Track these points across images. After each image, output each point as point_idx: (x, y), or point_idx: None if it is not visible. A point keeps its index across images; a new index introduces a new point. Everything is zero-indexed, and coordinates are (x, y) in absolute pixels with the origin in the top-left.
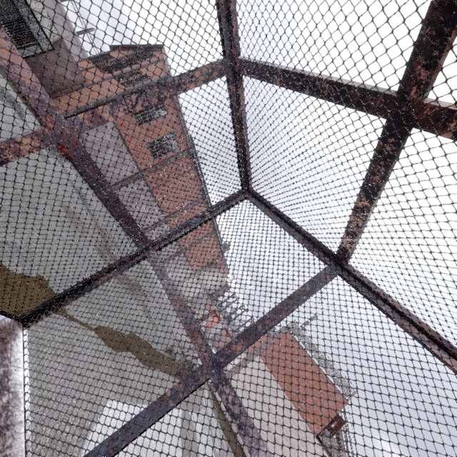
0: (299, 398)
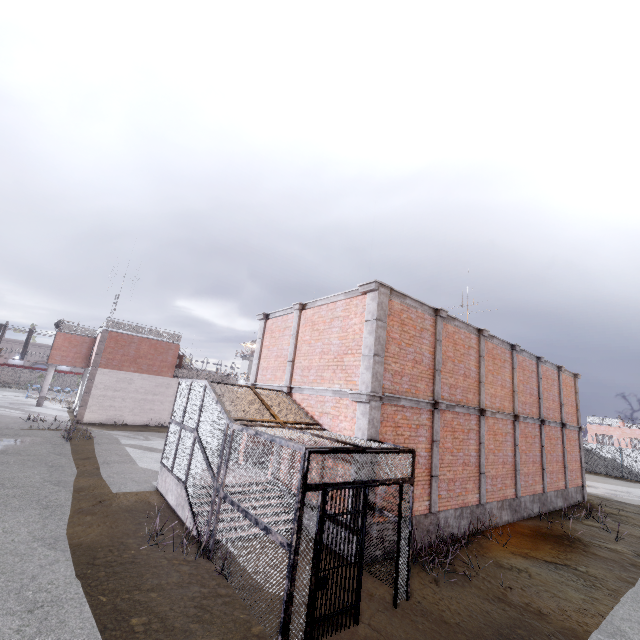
0: (151, 368)
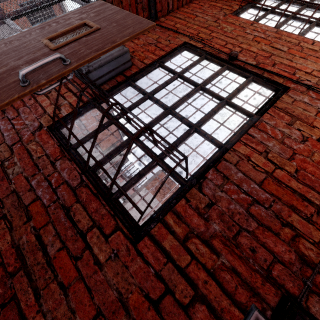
0: None
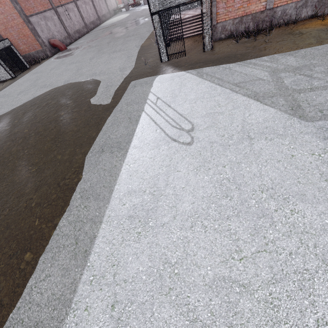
0: None
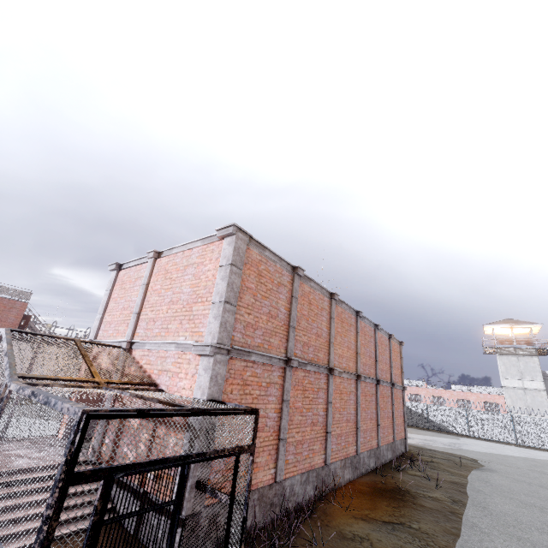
0: None
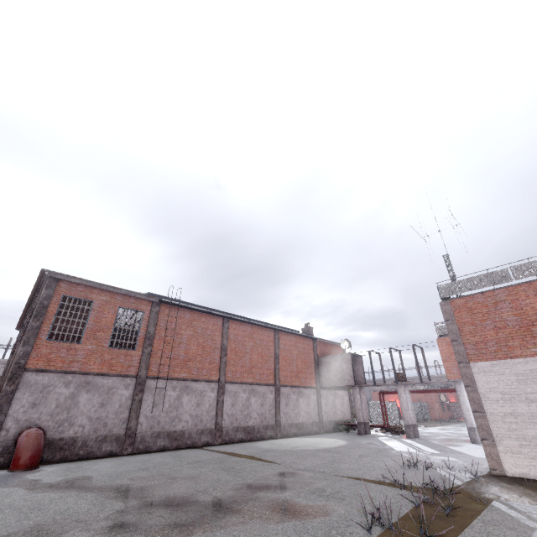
0: None
